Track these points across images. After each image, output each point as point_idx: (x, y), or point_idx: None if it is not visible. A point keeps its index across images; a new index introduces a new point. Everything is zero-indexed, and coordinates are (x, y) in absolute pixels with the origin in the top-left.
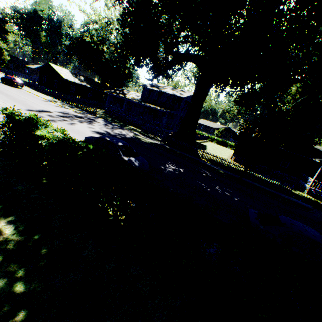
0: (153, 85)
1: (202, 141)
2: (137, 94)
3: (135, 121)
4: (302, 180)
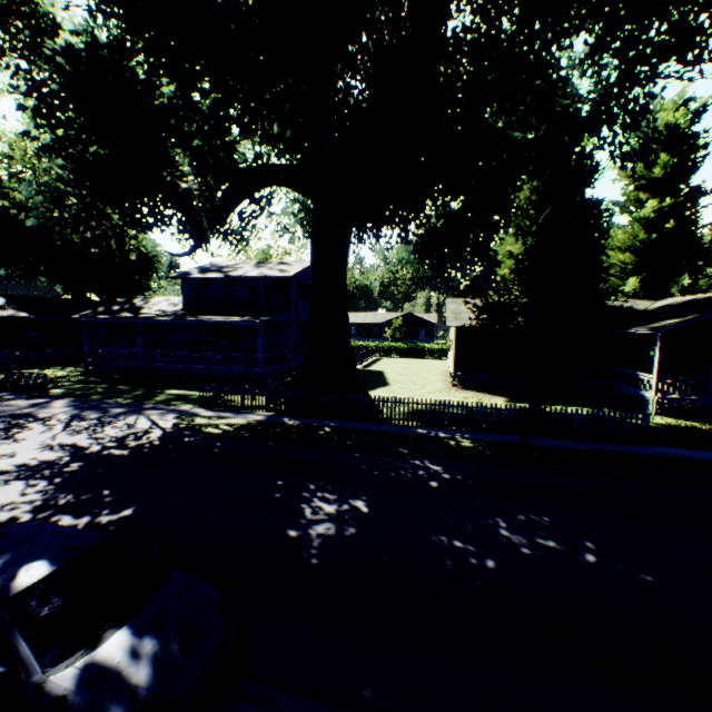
0: (207, 268)
1: (367, 363)
2: (173, 300)
3: (182, 369)
4: (623, 383)
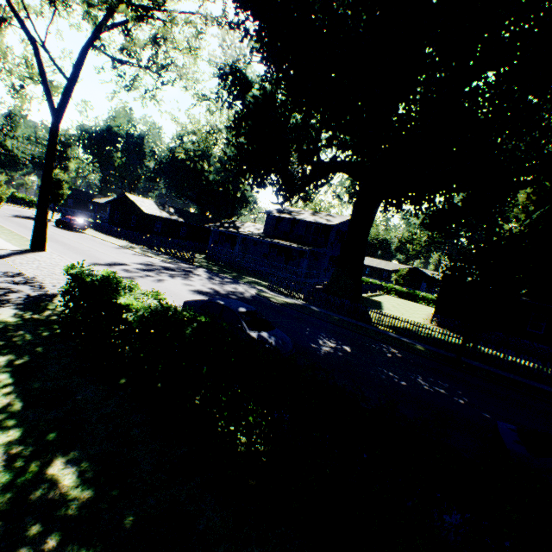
0: (282, 210)
1: (371, 294)
2: (257, 226)
3: (256, 268)
4: None
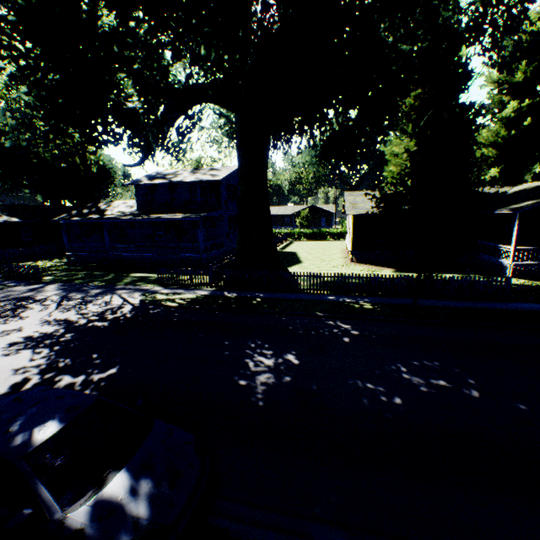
0: (154, 176)
1: (283, 246)
2: (129, 203)
3: (142, 257)
4: (485, 254)
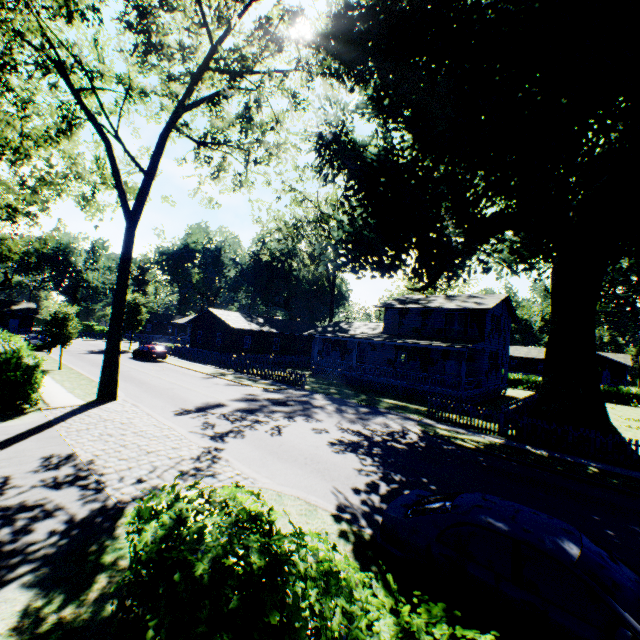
0: (403, 300)
1: None
2: (369, 325)
3: (387, 382)
4: None
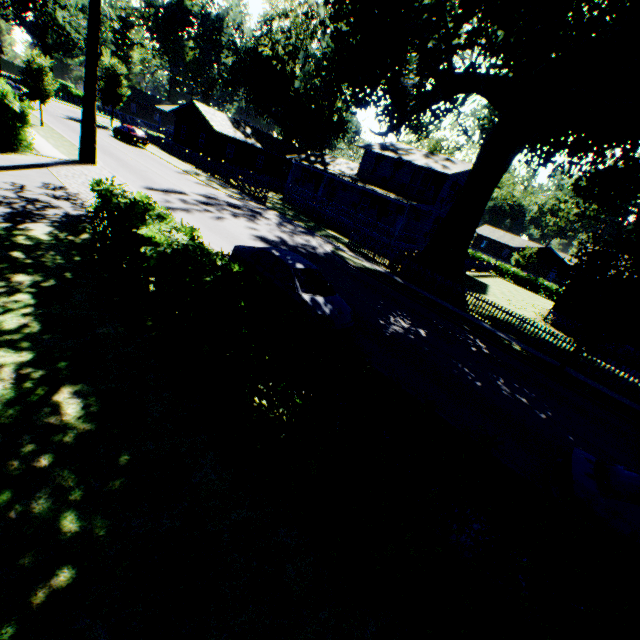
0: (386, 146)
1: (478, 274)
2: (351, 165)
3: (340, 220)
4: None
